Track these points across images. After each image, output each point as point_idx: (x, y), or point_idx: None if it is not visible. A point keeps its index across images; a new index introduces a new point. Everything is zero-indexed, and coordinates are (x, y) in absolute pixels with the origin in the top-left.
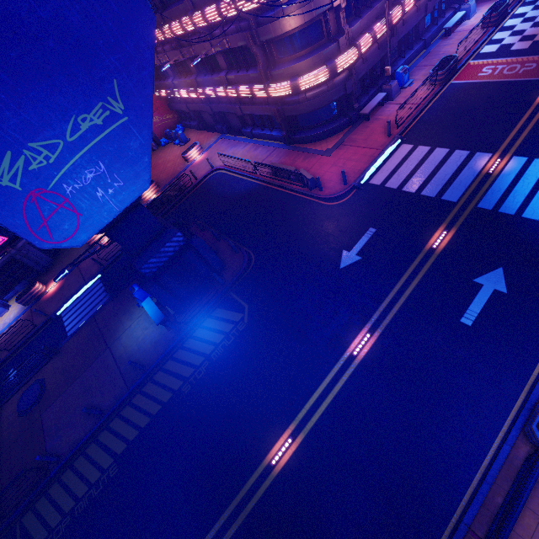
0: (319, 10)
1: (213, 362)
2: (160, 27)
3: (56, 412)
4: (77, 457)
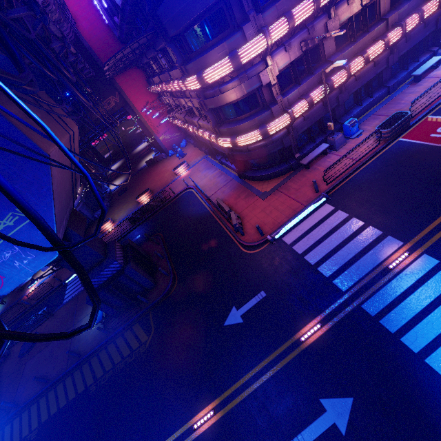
0: (250, 89)
1: (115, 374)
2: (158, 84)
3: (32, 364)
4: (25, 409)
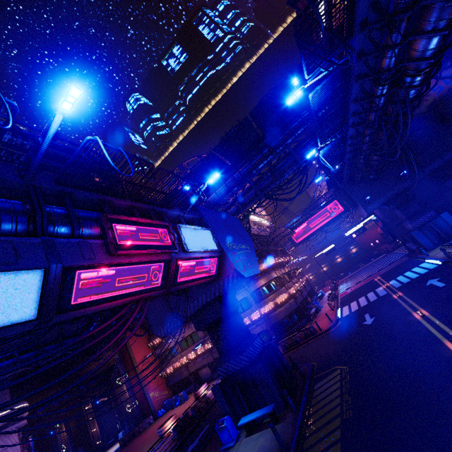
0: (273, 276)
1: (350, 390)
2: None
3: None
4: None
